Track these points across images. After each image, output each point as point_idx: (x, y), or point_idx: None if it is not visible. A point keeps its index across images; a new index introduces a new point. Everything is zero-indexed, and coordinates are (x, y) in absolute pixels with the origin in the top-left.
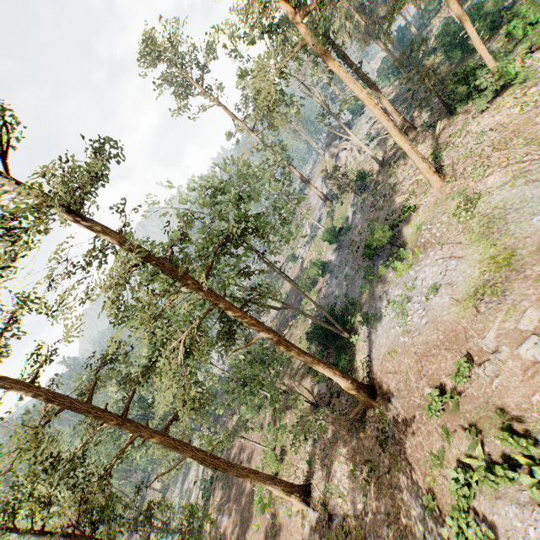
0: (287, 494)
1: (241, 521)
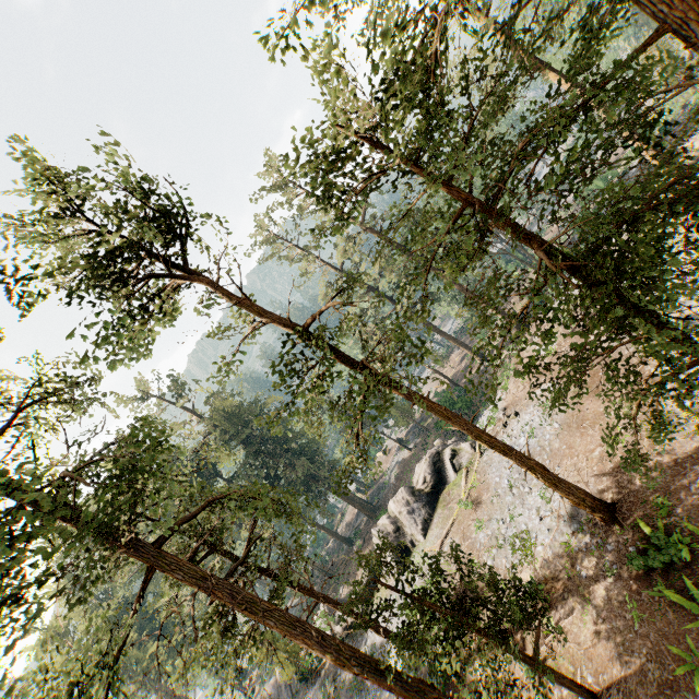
0: (471, 354)
1: (463, 356)
